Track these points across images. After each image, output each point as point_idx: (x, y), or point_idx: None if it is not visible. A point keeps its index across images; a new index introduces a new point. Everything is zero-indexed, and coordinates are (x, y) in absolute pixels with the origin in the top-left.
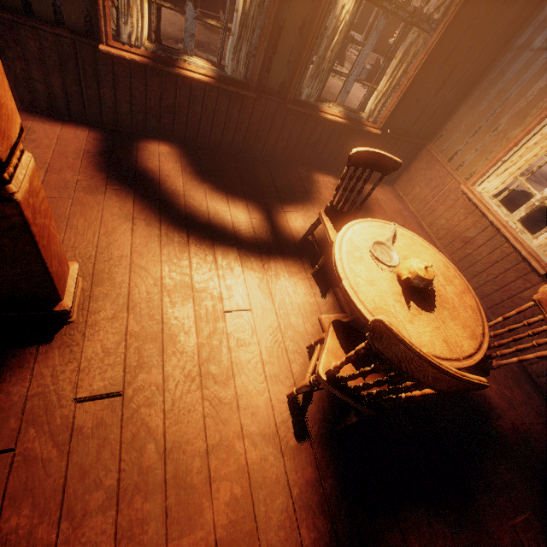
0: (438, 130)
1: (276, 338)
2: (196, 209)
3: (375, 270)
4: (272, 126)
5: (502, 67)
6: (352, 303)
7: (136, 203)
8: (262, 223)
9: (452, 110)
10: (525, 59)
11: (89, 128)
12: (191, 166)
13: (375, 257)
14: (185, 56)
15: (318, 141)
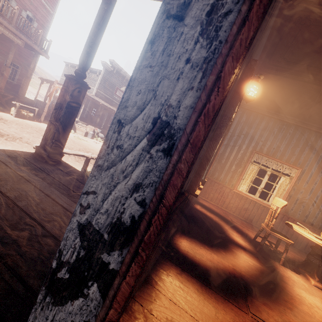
0: None
1: None
2: (250, 273)
3: None
4: None
5: (223, 150)
6: None
7: (262, 304)
8: (248, 253)
9: None
10: (230, 148)
11: (162, 267)
12: (202, 243)
13: None
14: None
15: None
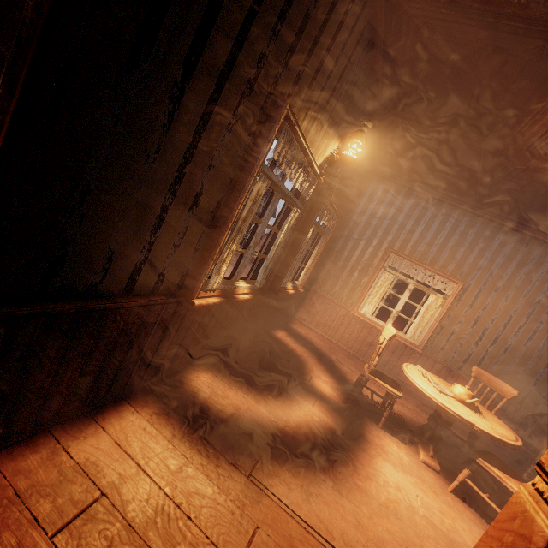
0: (314, 278)
1: (445, 503)
2: (302, 431)
3: (457, 404)
4: (260, 311)
5: (341, 245)
6: (490, 436)
7: (285, 469)
8: (324, 405)
9: (320, 266)
10: (352, 243)
11: (131, 402)
12: (240, 383)
13: (450, 396)
14: (235, 282)
15: (276, 308)
